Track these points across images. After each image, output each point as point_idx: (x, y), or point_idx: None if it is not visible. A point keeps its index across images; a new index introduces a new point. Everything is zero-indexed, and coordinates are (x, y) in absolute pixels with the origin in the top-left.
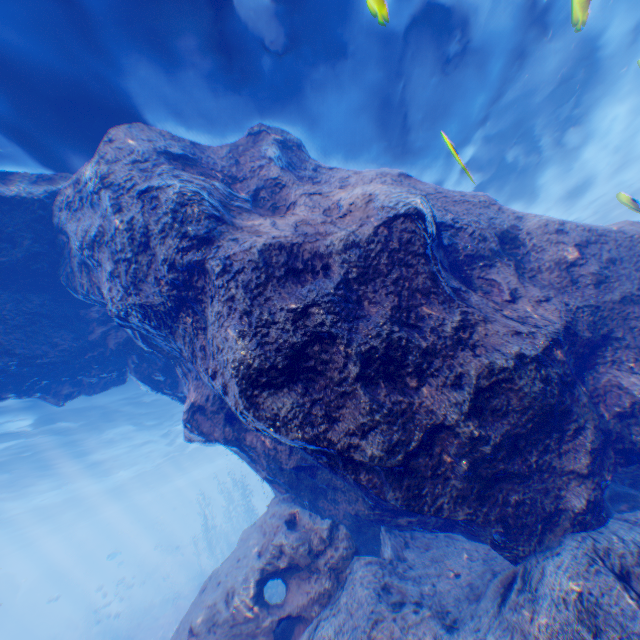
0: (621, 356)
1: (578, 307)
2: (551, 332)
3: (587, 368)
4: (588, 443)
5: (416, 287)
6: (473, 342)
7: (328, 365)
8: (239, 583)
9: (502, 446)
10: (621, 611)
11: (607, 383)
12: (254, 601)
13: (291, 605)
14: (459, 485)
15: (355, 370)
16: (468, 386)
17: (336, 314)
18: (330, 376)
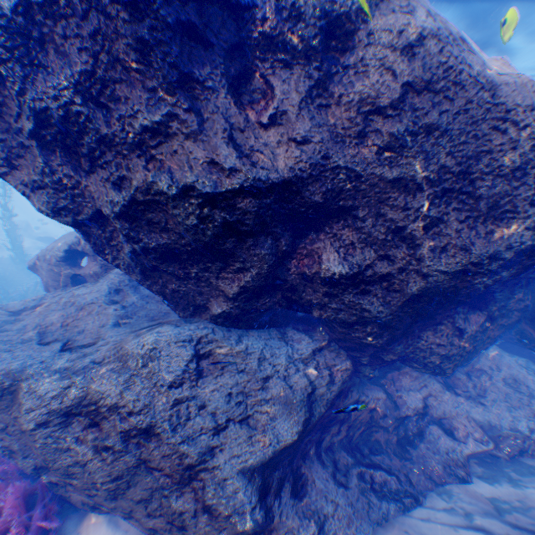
0: (344, 235)
1: (341, 168)
2: (259, 180)
3: (315, 230)
4: (244, 282)
5: (118, 54)
6: (156, 153)
7: (7, 111)
8: (56, 247)
9: (157, 252)
10: (167, 366)
11: (316, 250)
12: (62, 260)
13: (83, 272)
14: (129, 260)
15: (31, 129)
16: (127, 192)
17: (9, 51)
18: (11, 124)
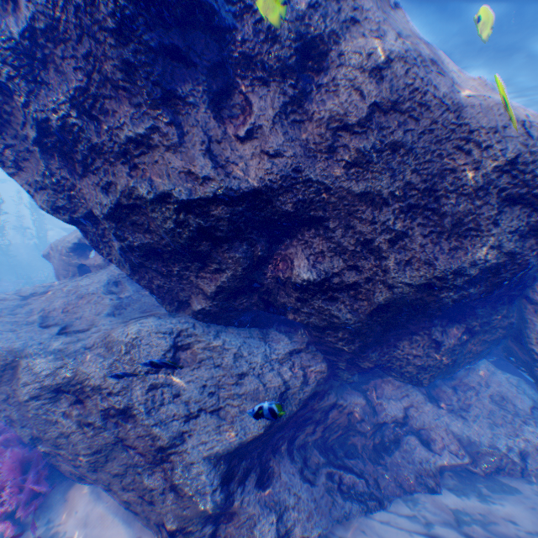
0: (315, 244)
1: (311, 180)
2: (231, 189)
3: (291, 237)
4: (221, 282)
5: (107, 74)
6: (138, 161)
7: (15, 120)
8: (67, 239)
9: (141, 250)
10: (146, 354)
11: (290, 256)
12: (72, 251)
13: (89, 263)
14: (120, 256)
15: (35, 136)
16: (113, 196)
17: (16, 69)
18: (19, 132)
